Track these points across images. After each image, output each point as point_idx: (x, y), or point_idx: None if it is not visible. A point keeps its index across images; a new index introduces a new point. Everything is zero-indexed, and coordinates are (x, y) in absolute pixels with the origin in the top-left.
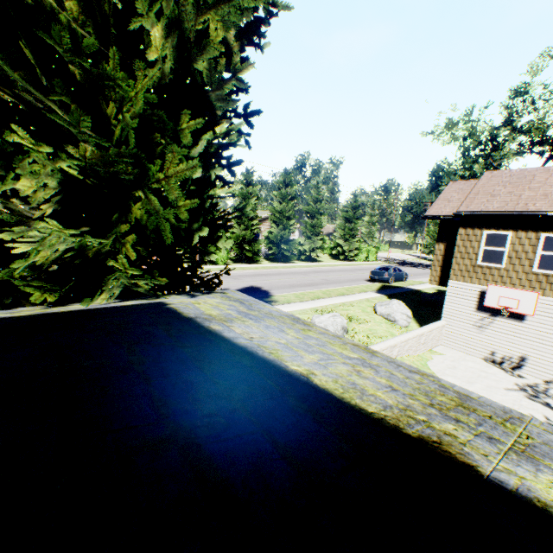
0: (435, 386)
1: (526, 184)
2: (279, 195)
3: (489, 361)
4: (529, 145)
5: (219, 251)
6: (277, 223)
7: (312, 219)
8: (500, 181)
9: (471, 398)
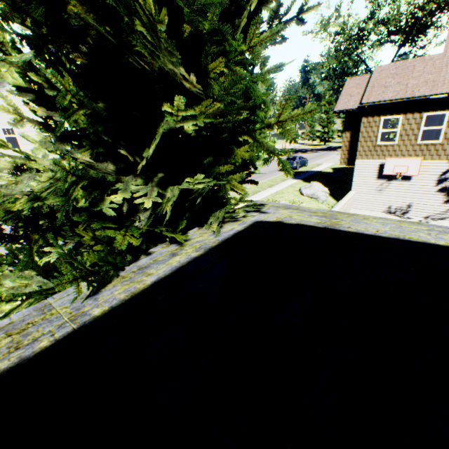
0: None
1: (409, 74)
2: None
3: (387, 213)
4: (387, 35)
5: None
6: None
7: None
8: (389, 74)
9: None
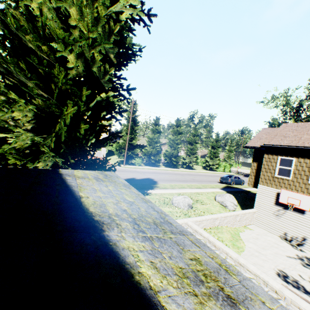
0: (156, 216)
1: (305, 131)
2: (173, 131)
3: (283, 238)
4: None
5: (137, 158)
6: (171, 146)
7: (191, 145)
8: (291, 129)
9: (170, 224)
